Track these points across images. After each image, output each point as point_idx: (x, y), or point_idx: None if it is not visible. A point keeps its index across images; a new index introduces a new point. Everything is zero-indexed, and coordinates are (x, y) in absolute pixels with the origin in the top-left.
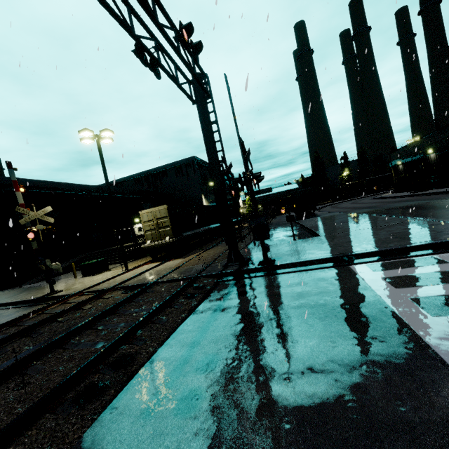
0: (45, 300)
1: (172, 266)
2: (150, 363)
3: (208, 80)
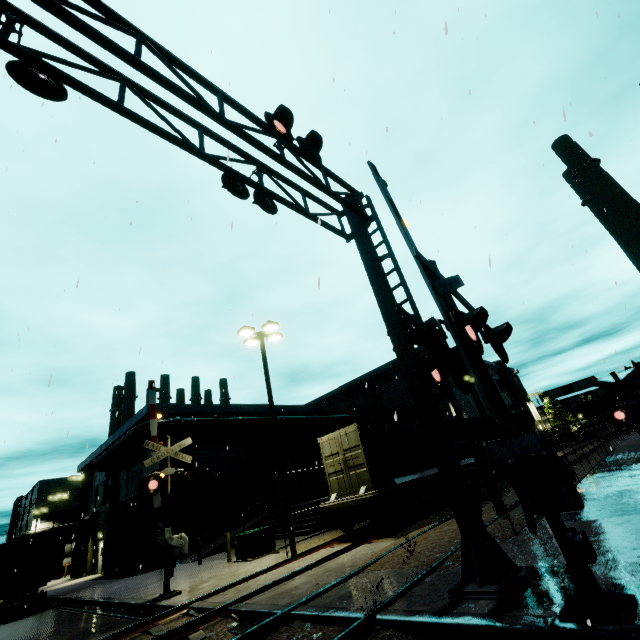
0: (151, 610)
1: (359, 560)
2: None
3: (369, 201)
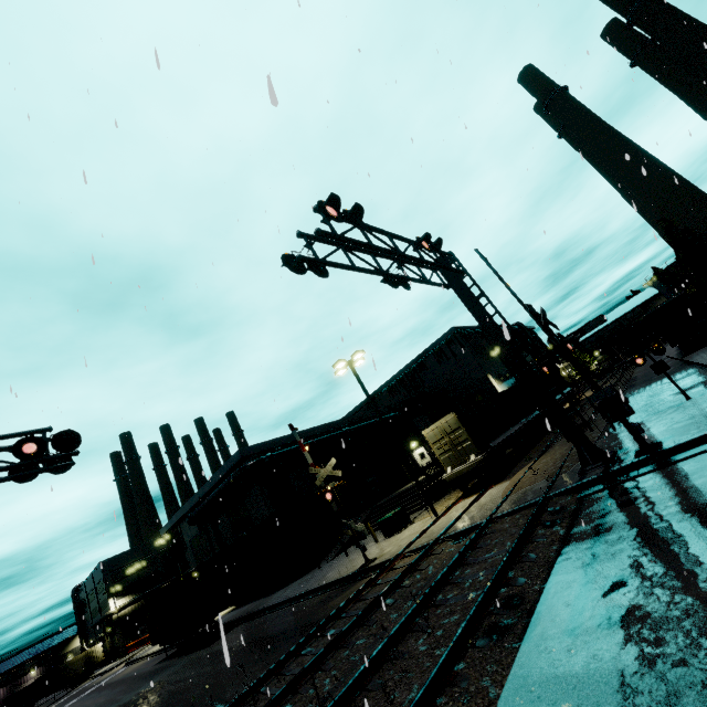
0: (363, 573)
1: (499, 494)
2: (544, 598)
3: (453, 256)
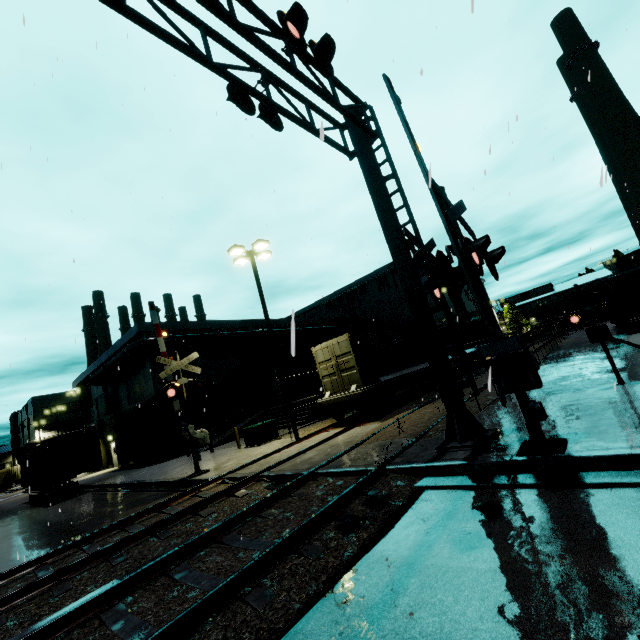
0: (187, 484)
1: (356, 437)
2: None
3: (372, 113)
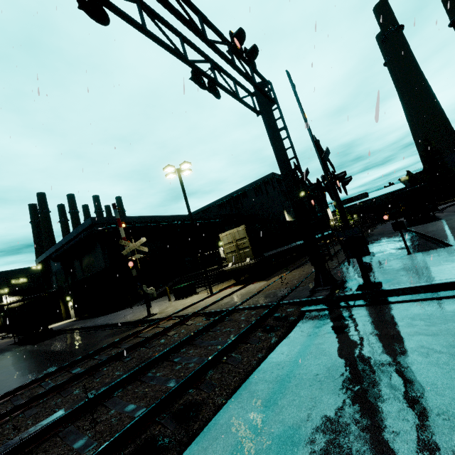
0: (143, 322)
1: (254, 290)
2: (215, 421)
3: (271, 86)
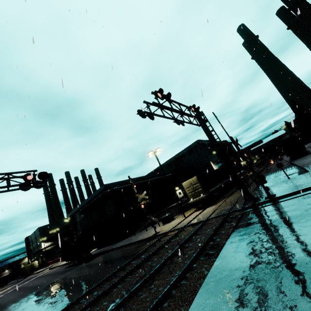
0: (154, 237)
1: (211, 210)
2: (225, 245)
3: (203, 113)
